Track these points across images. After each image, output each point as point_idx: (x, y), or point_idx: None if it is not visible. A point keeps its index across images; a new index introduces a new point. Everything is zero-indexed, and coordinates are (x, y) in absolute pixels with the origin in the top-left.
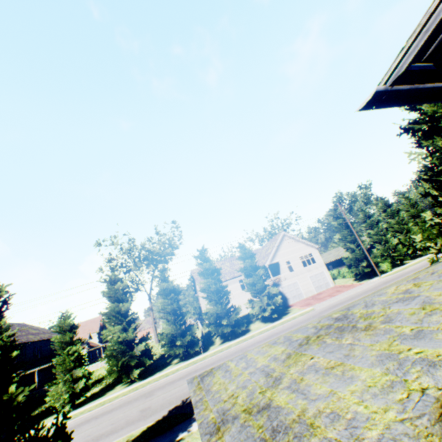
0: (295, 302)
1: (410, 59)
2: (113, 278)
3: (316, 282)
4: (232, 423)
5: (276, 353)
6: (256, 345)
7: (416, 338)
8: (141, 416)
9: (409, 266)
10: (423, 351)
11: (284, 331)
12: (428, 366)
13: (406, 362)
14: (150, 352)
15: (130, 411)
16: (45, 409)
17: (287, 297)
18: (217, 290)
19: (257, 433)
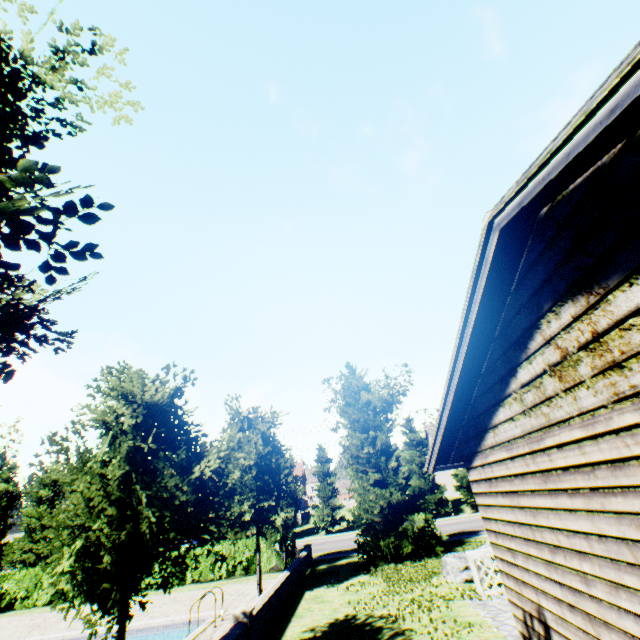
0: None
1: None
2: None
3: None
4: None
5: None
6: None
7: None
8: None
9: None
10: None
11: None
12: None
13: None
14: None
15: None
16: (299, 531)
17: None
18: None
19: None
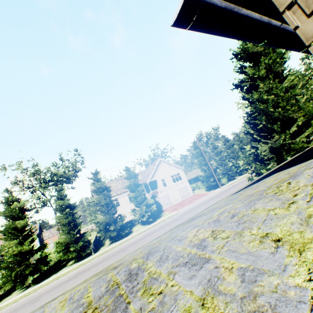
0: (167, 207)
1: None
2: (11, 199)
3: (182, 193)
4: None
5: None
6: (133, 245)
7: None
8: None
9: (237, 180)
10: None
11: (155, 232)
12: None
13: None
14: (46, 259)
15: None
16: None
17: (162, 204)
18: (107, 203)
19: None
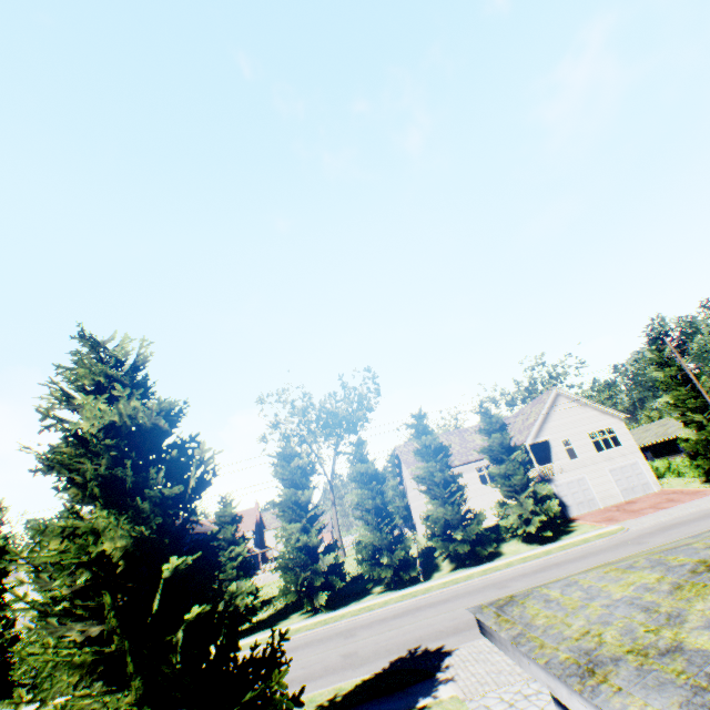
0: (581, 513)
1: None
2: (288, 452)
3: (623, 481)
4: (615, 665)
5: (645, 581)
6: (520, 580)
7: None
8: (345, 663)
9: None
10: None
11: (571, 562)
12: None
13: None
14: (341, 569)
15: (325, 653)
16: None
17: (566, 503)
18: (444, 481)
19: (679, 679)
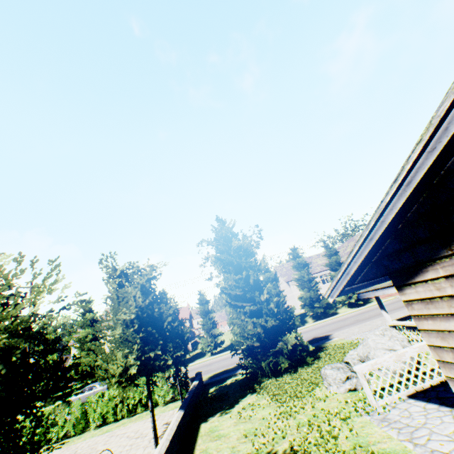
0: None
1: None
2: None
3: None
4: None
5: None
6: (351, 317)
7: None
8: None
9: None
10: None
11: (373, 310)
12: None
13: None
14: None
15: None
16: (190, 356)
17: None
18: (308, 280)
19: None
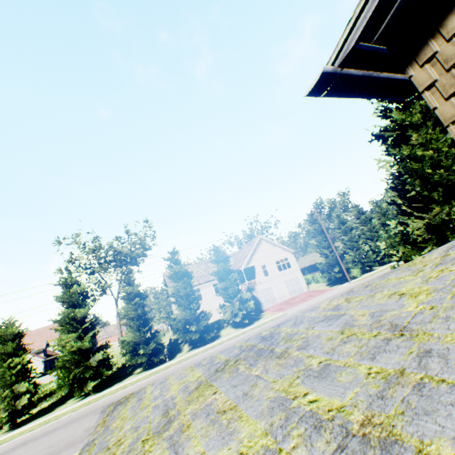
0: (268, 306)
1: (358, 33)
2: (69, 281)
3: (290, 287)
4: None
5: (191, 380)
6: None
7: (319, 377)
8: (84, 436)
9: (376, 273)
10: (317, 400)
11: None
12: (313, 428)
13: (294, 417)
14: (109, 362)
15: (74, 430)
16: None
17: (261, 301)
18: (187, 294)
19: None
